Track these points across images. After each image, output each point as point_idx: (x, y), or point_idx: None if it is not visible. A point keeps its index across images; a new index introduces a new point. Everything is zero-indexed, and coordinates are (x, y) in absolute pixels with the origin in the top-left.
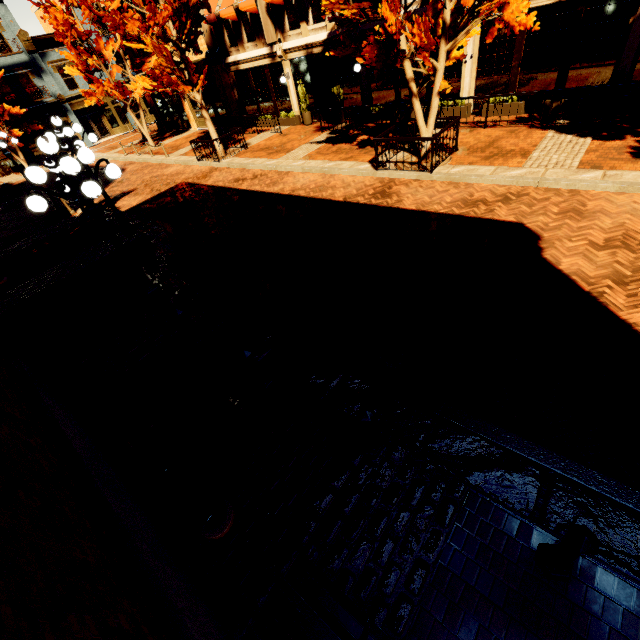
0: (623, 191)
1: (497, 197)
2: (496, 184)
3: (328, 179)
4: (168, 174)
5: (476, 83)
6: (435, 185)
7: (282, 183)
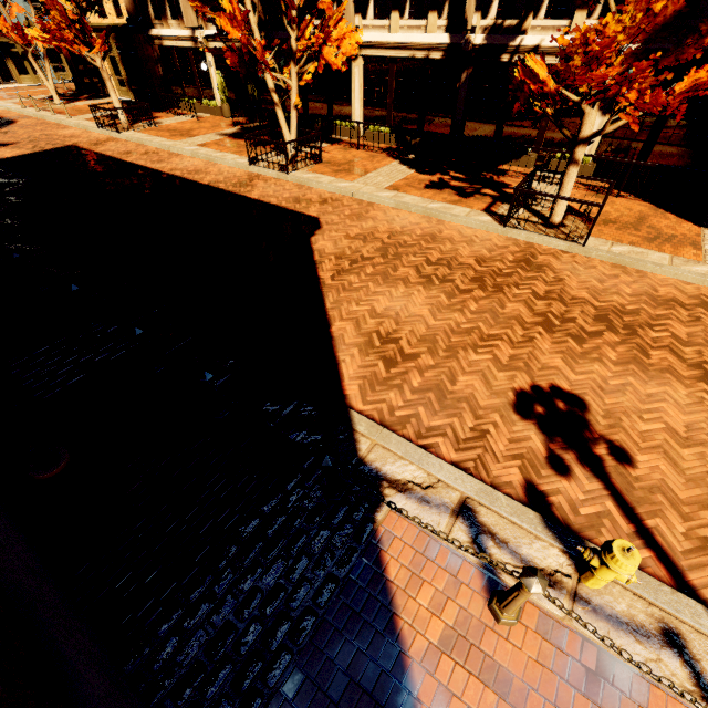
0: (398, 208)
1: (320, 199)
2: (328, 191)
3: (209, 166)
4: (61, 135)
5: (364, 111)
6: (286, 184)
7: (167, 162)
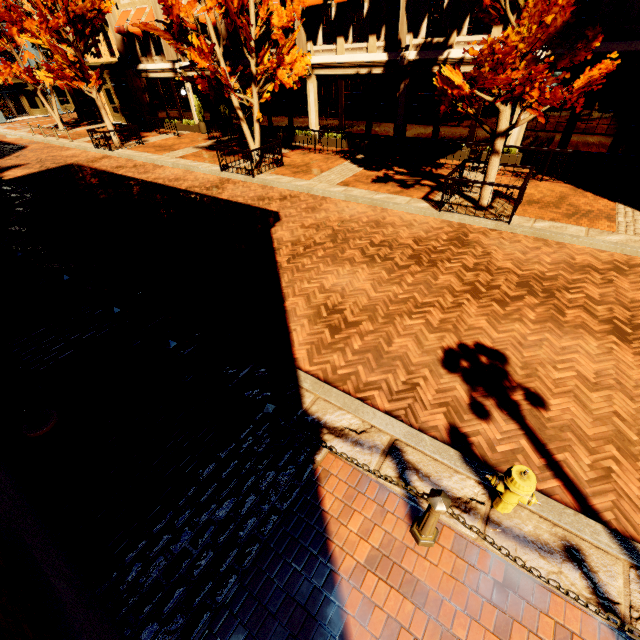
0: (348, 200)
1: (280, 197)
2: (288, 189)
3: (187, 174)
4: (64, 156)
5: (319, 121)
6: (252, 186)
7: (151, 173)
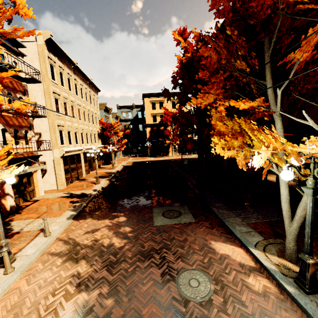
0: None
1: None
2: None
3: None
4: None
5: None
6: None
7: None
